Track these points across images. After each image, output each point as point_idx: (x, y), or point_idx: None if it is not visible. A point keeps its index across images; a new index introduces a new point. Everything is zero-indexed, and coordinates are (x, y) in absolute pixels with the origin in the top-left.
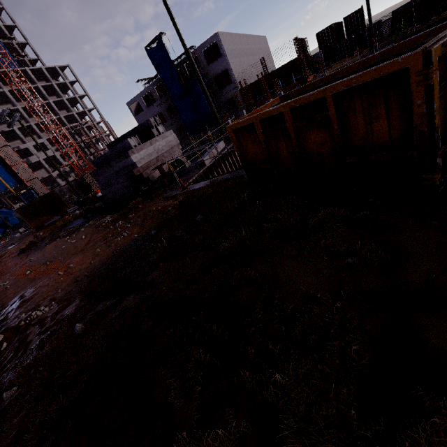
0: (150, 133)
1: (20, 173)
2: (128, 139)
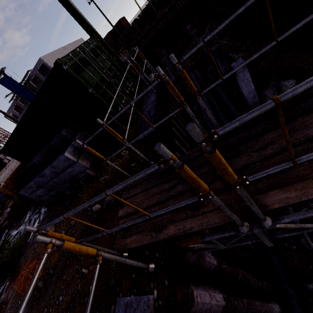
0: (4, 163)
1: None
2: None
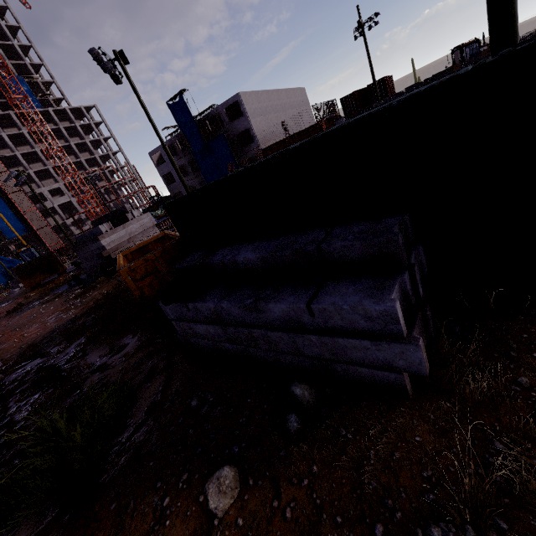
0: (125, 217)
1: (31, 220)
2: (100, 226)
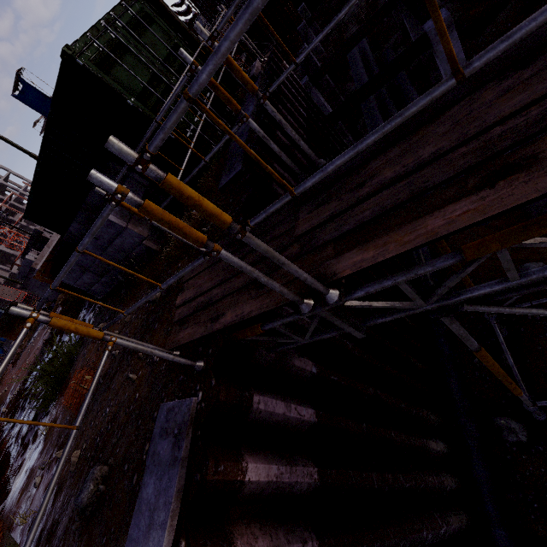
0: (44, 238)
1: None
2: (26, 257)
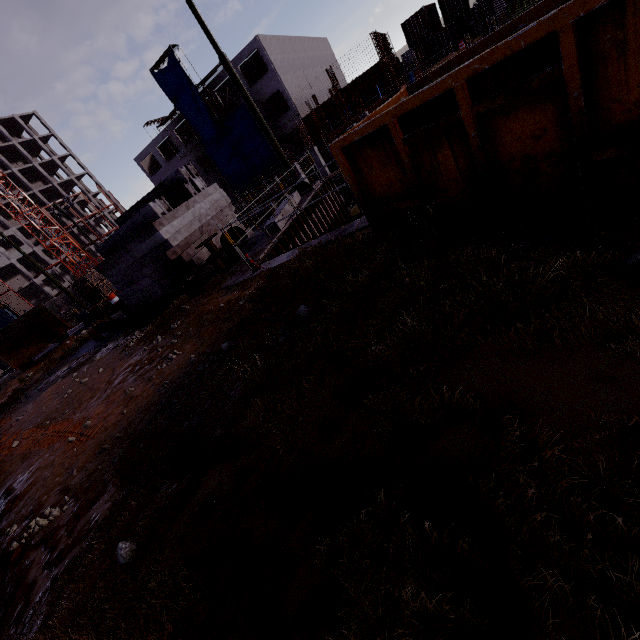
0: (183, 192)
1: None
2: (151, 203)
